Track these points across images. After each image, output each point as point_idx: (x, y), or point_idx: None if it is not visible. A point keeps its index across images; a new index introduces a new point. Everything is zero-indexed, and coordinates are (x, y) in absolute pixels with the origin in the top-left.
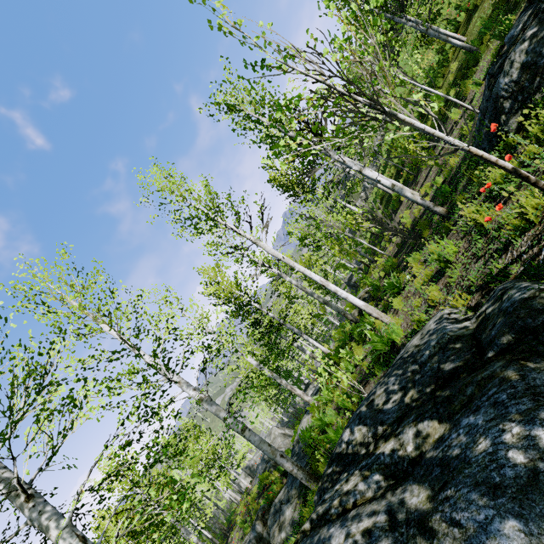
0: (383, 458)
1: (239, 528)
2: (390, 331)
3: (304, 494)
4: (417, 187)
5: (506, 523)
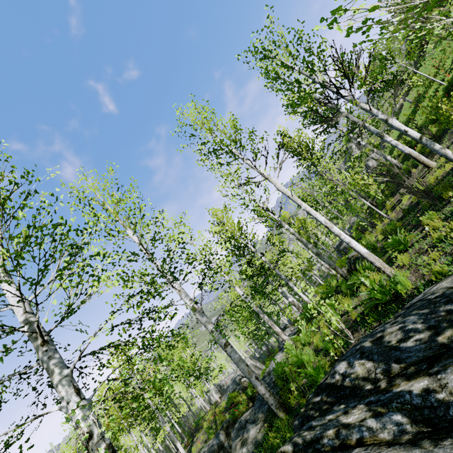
0: (410, 397)
1: (204, 432)
2: (395, 281)
3: (270, 420)
4: (434, 158)
5: None
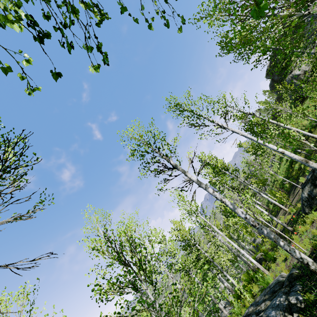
0: (256, 311)
1: None
2: (267, 278)
3: None
4: (288, 205)
5: (272, 311)
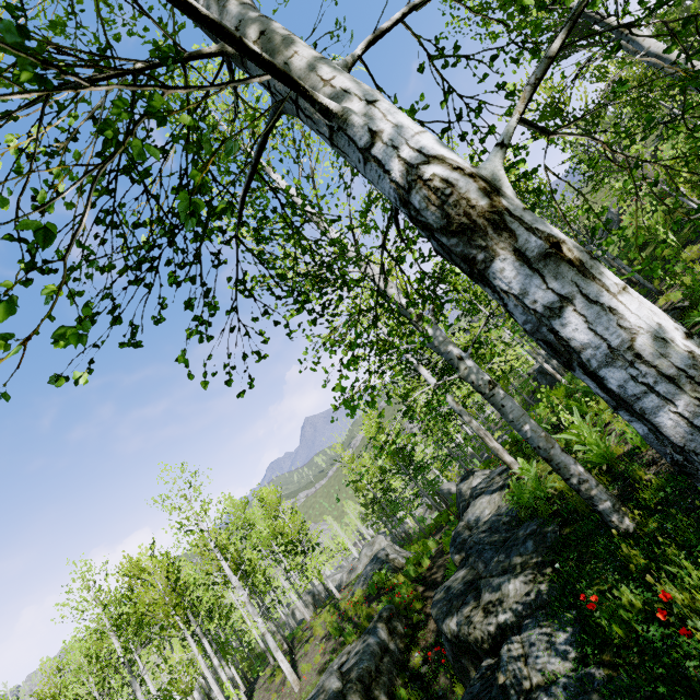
0: None
1: (323, 639)
2: None
3: (562, 557)
4: None
5: None
